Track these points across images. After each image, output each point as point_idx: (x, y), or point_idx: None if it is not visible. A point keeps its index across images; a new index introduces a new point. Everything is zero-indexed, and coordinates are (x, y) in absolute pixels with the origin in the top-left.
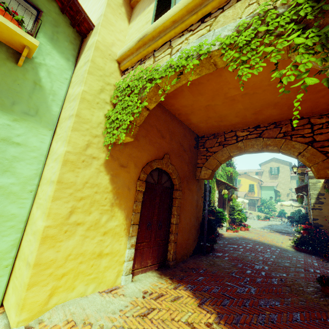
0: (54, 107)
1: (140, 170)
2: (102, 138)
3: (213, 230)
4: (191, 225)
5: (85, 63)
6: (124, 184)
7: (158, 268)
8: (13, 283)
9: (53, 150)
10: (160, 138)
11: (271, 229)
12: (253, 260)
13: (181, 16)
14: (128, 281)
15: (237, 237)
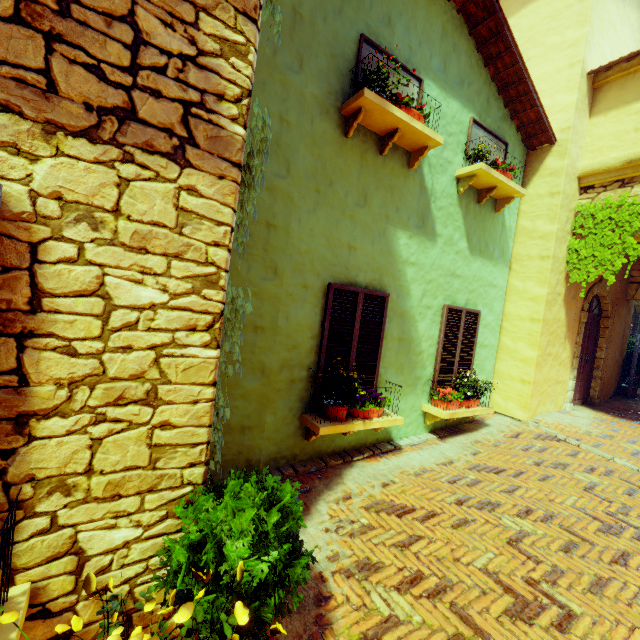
0: (510, 243)
1: (583, 299)
2: (563, 273)
3: None
4: (614, 362)
5: (552, 194)
6: (572, 316)
7: (581, 404)
8: (499, 395)
9: (516, 289)
10: None
11: None
12: None
13: None
14: (570, 409)
15: None
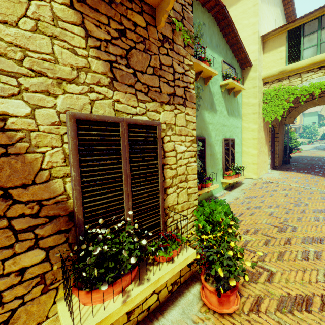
0: (240, 109)
1: (269, 127)
2: (262, 118)
3: (291, 151)
4: (281, 150)
5: (254, 87)
6: (266, 135)
7: (272, 169)
8: (245, 171)
9: (245, 127)
10: None
11: (318, 149)
12: (316, 163)
13: (308, 65)
14: (270, 171)
15: (297, 156)
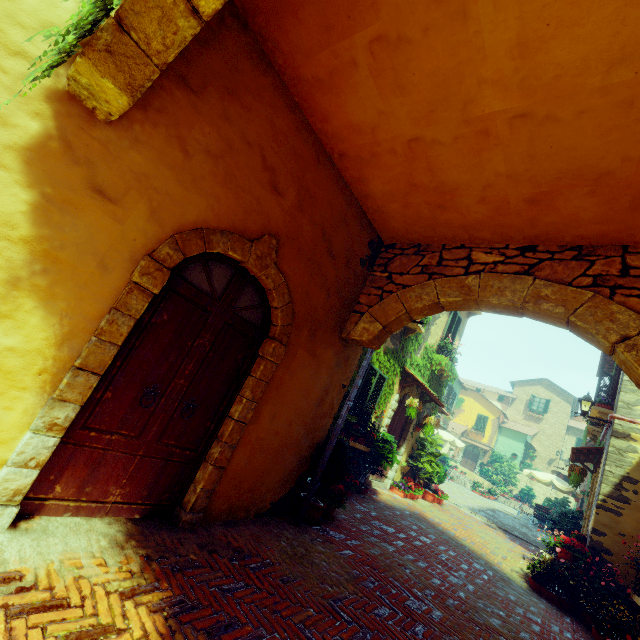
0: None
1: (166, 235)
2: None
3: (342, 472)
4: (288, 442)
5: None
6: (88, 244)
7: (143, 518)
8: None
9: None
10: (267, 187)
11: (491, 518)
12: (412, 582)
13: None
14: None
15: (406, 511)
